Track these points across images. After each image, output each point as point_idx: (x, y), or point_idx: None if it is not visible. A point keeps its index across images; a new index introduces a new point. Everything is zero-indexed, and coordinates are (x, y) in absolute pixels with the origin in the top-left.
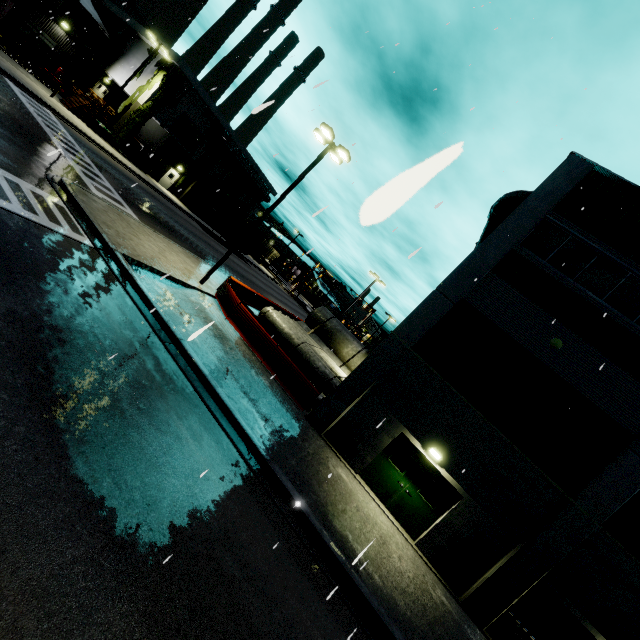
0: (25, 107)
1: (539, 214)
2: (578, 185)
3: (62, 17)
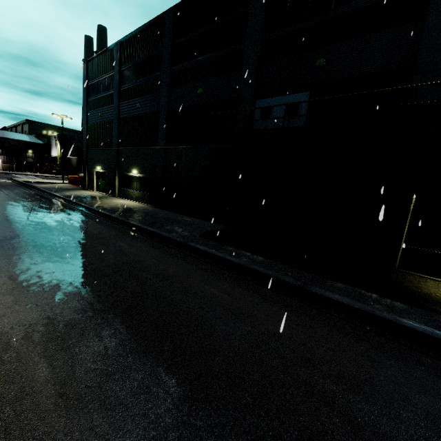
0: (15, 176)
1: (85, 87)
2: (88, 70)
3: (28, 150)
